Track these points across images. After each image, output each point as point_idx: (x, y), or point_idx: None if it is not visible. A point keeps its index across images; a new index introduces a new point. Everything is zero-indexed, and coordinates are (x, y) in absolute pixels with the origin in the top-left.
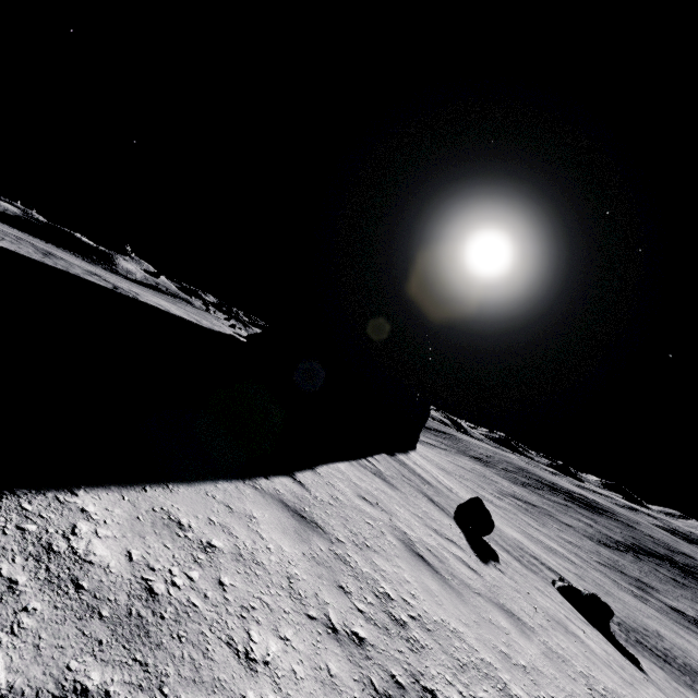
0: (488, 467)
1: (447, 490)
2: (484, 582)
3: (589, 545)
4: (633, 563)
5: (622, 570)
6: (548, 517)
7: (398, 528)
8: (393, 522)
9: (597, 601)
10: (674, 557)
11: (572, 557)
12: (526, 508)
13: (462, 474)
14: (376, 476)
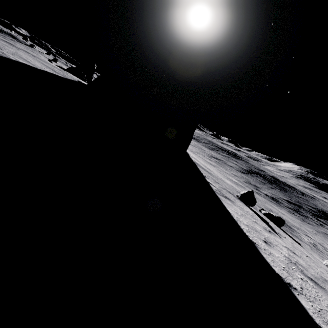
0: (198, 142)
1: (209, 170)
2: (304, 261)
3: (239, 174)
4: (251, 178)
5: (250, 183)
6: (225, 164)
7: (287, 257)
8: (282, 254)
9: (281, 219)
10: (260, 173)
11: (240, 184)
12: (218, 162)
13: (195, 150)
14: (224, 197)
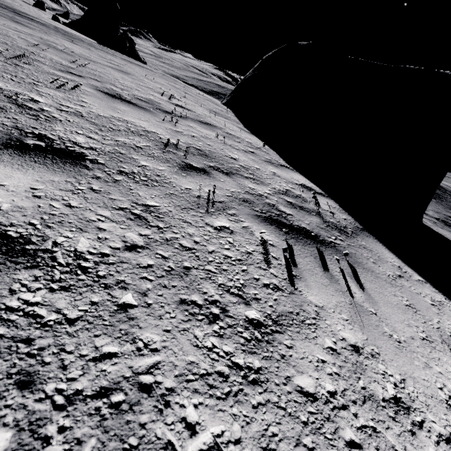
0: None
1: None
2: None
3: None
4: None
5: None
6: None
7: None
8: None
9: None
10: None
11: None
12: None
13: None
14: None
